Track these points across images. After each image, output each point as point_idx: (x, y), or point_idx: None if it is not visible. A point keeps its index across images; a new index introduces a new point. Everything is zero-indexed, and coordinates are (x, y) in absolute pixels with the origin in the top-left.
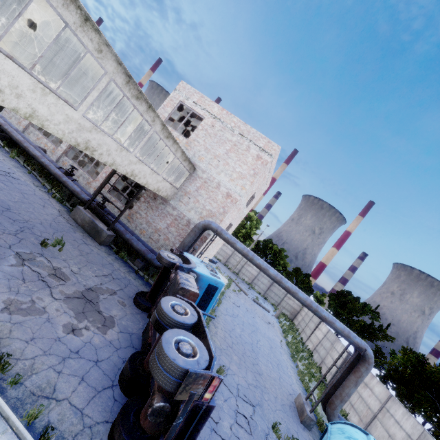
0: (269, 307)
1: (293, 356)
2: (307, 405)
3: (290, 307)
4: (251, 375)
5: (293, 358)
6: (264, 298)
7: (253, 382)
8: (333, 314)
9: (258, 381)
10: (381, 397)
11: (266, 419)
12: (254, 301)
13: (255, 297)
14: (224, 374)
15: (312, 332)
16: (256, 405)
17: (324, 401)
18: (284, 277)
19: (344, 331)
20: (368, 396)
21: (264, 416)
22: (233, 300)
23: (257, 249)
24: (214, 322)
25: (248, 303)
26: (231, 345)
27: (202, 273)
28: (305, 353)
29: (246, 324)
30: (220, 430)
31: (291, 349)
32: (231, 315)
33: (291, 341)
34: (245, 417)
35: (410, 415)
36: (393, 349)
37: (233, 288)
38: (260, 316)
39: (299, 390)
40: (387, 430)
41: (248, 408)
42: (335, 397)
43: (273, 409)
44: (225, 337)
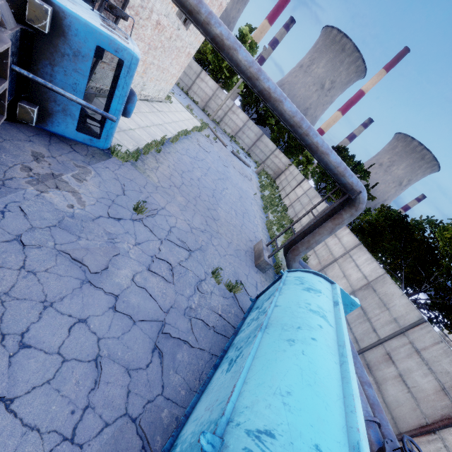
0: (251, 164)
1: (266, 208)
2: (267, 251)
3: (275, 166)
4: (201, 219)
5: (264, 210)
6: (247, 154)
7: (200, 226)
8: (320, 172)
9: (210, 226)
10: (347, 246)
11: (206, 265)
12: (232, 153)
13: (236, 151)
14: (149, 213)
15: (292, 190)
16: (196, 250)
17: (288, 247)
18: (275, 132)
19: (340, 166)
20: (334, 244)
21: (204, 262)
22: (202, 144)
23: (247, 93)
24: (157, 157)
25: (224, 153)
26: (178, 185)
27: (71, 9)
28: (280, 208)
29: (213, 171)
30: (105, 281)
31: (264, 202)
32: (192, 157)
33: (267, 196)
34: (168, 263)
35: (373, 261)
36: (370, 207)
37: (207, 134)
38: (237, 168)
39: (263, 238)
40: (344, 271)
41: (180, 253)
42: (301, 244)
43: (221, 254)
44: (171, 176)
